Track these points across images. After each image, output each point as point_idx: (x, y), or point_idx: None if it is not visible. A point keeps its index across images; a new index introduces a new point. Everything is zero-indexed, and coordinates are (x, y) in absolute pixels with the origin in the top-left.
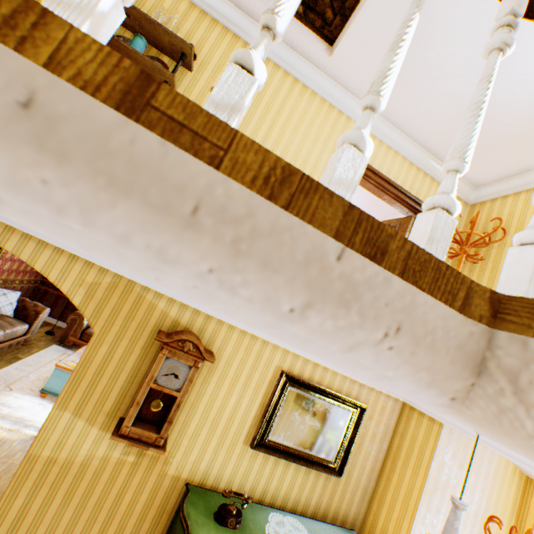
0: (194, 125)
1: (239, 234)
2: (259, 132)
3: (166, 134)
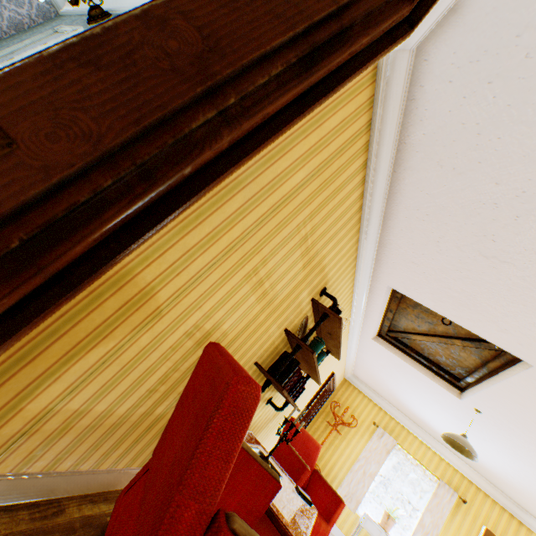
0: None
1: None
2: None
3: None
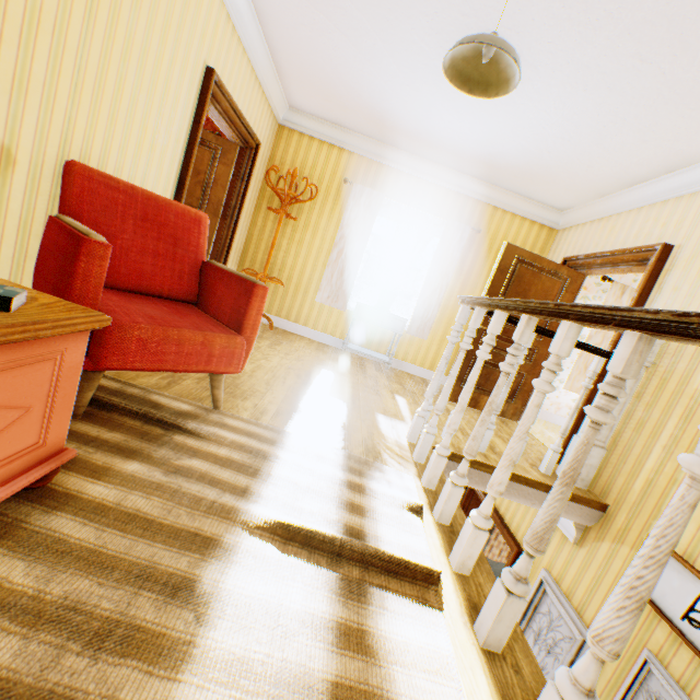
0: None
1: None
2: (75, 1)
3: None
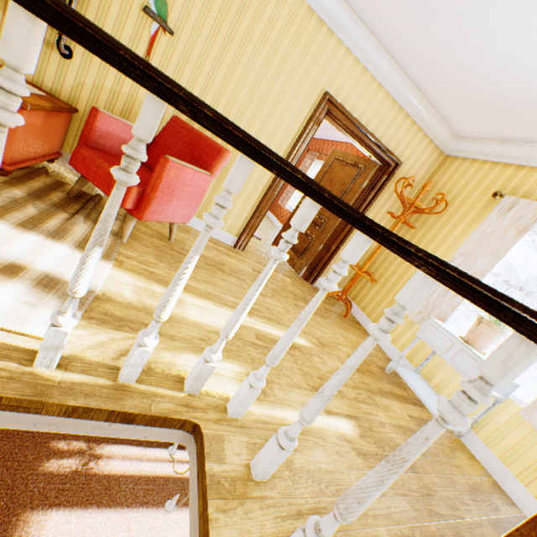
0: (24, 404)
1: (59, 426)
2: (211, 52)
3: (12, 410)
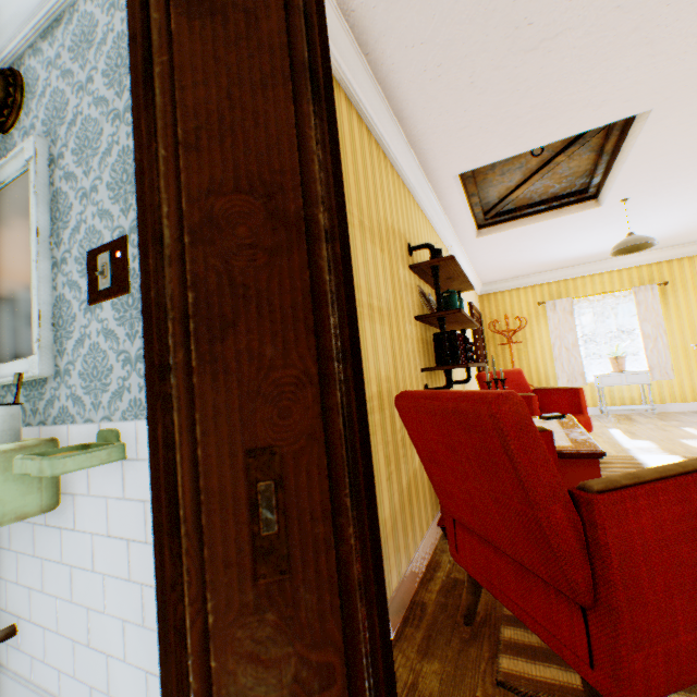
0: None
1: None
2: None
3: None
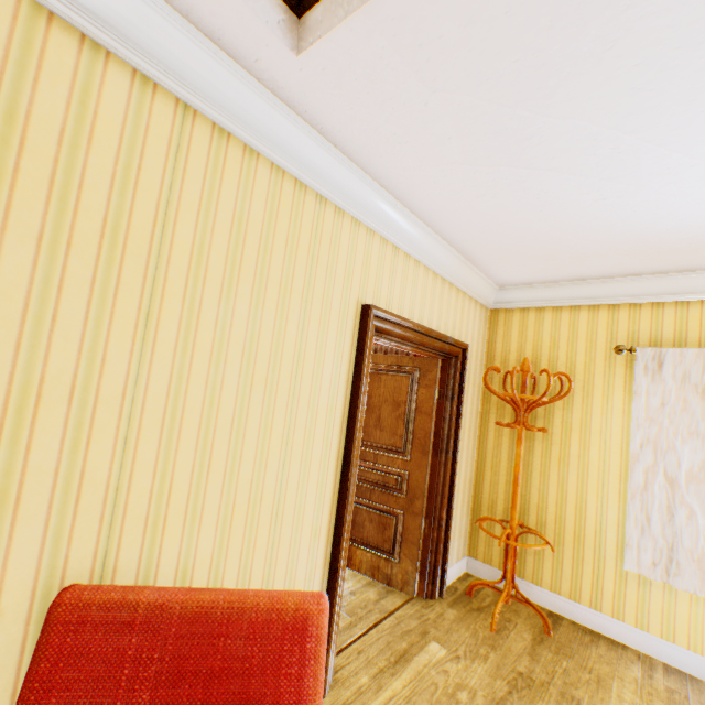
0: None
1: None
2: (110, 340)
3: None
